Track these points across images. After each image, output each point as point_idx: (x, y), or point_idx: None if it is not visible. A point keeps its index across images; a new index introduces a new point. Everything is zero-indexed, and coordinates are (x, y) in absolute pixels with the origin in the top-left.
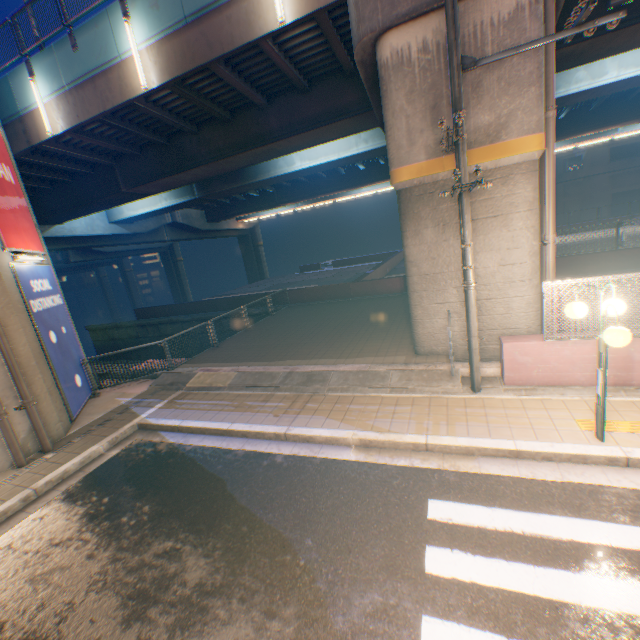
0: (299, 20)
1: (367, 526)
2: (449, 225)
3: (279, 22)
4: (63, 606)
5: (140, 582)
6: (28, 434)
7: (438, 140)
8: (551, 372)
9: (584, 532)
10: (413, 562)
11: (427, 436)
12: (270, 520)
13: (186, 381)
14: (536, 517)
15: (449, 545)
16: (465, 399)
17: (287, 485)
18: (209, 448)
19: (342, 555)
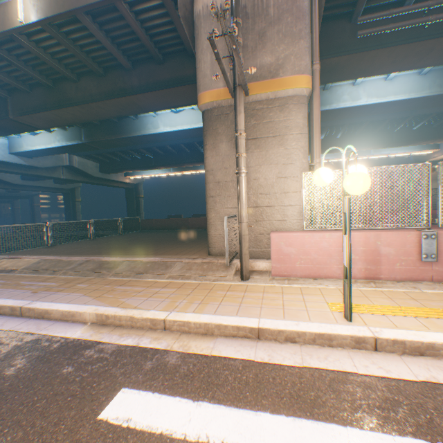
0: None
1: None
2: None
3: None
4: None
5: None
6: None
7: None
8: (312, 264)
9: None
10: None
11: (171, 312)
12: None
13: None
14: (252, 417)
15: None
16: (232, 285)
17: None
18: None
19: None
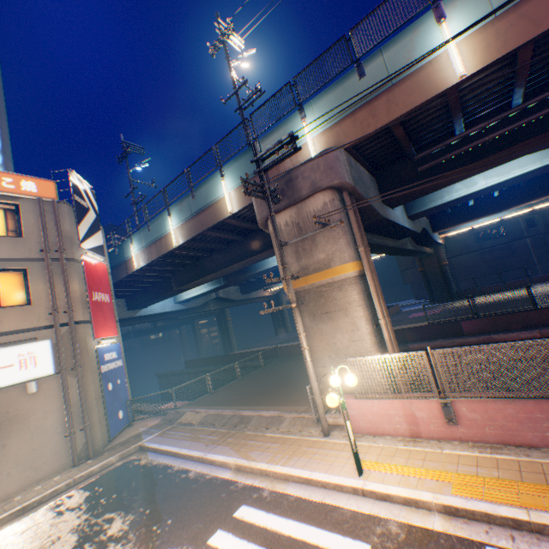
0: (239, 211)
1: (201, 515)
2: (316, 315)
3: (229, 213)
4: (57, 537)
5: (90, 530)
6: (84, 446)
7: (301, 267)
8: (371, 423)
9: (300, 531)
10: (206, 536)
11: (270, 464)
12: (162, 507)
13: (178, 418)
14: (285, 520)
15: (229, 530)
16: (315, 441)
17: (183, 489)
18: (164, 463)
19: (178, 529)
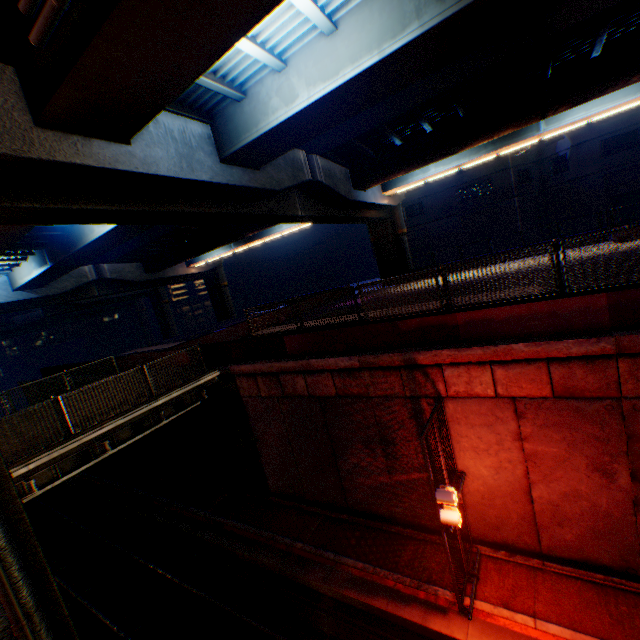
0: None
1: None
2: None
3: None
4: None
5: None
6: None
7: None
8: None
9: None
10: None
11: None
12: None
13: None
14: None
15: None
16: None
17: None
18: None
19: None
